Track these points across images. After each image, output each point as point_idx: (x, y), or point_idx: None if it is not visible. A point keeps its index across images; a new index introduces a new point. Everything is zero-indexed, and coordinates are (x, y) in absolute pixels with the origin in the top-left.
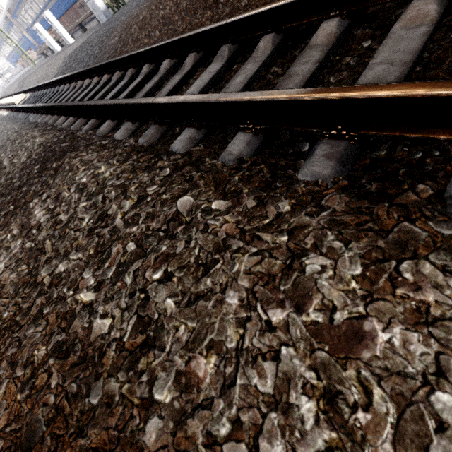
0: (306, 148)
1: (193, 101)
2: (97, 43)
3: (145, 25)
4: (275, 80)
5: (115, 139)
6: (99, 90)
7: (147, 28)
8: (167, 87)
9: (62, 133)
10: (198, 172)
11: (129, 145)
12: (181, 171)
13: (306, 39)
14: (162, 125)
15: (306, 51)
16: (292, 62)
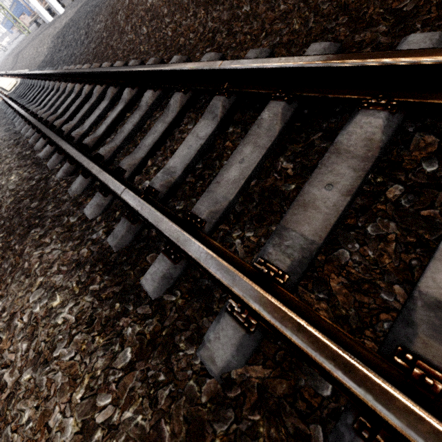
0: (326, 392)
1: (165, 235)
2: (83, 25)
3: (131, 13)
4: (282, 187)
5: (85, 215)
6: (81, 105)
7: (133, 19)
8: (147, 140)
9: (37, 172)
10: (167, 375)
11: (98, 238)
12: (145, 364)
13: (330, 117)
14: (135, 222)
15: (330, 156)
16: (309, 157)
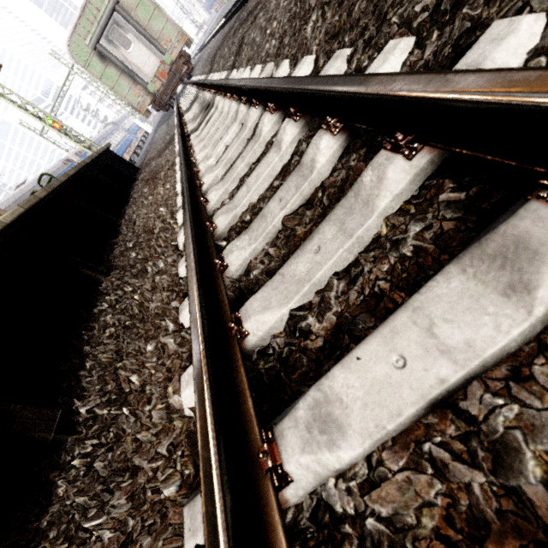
0: None
1: None
2: None
3: None
4: None
5: None
6: None
7: None
8: None
9: None
10: None
11: None
12: None
13: None
14: None
15: None
16: None
